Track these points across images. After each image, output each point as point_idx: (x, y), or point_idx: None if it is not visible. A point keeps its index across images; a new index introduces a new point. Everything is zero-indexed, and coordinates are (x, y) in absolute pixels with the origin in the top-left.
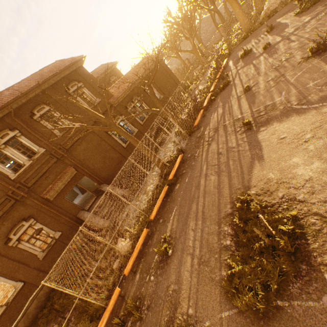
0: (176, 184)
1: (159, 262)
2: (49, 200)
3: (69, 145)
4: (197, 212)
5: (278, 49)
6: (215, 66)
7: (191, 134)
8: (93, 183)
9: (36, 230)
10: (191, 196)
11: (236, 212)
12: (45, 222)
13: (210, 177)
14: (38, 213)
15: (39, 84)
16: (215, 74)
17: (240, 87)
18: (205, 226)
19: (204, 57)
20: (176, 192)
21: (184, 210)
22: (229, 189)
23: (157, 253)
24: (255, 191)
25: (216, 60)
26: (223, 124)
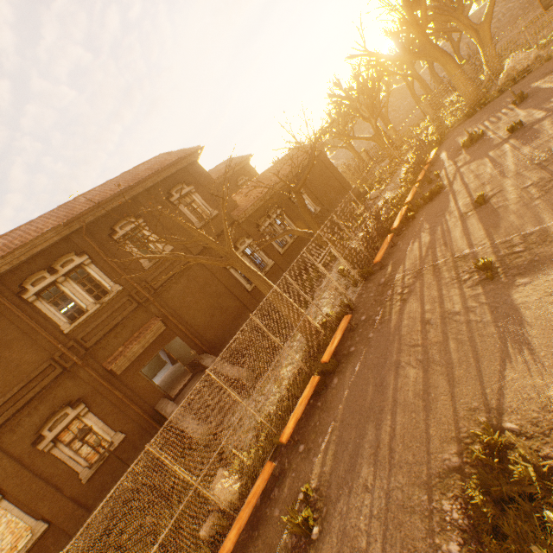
0: (335, 373)
1: (290, 551)
2: (114, 373)
3: (160, 282)
4: (379, 446)
5: (541, 131)
6: (415, 161)
7: (369, 277)
8: (189, 351)
9: (81, 430)
10: (365, 405)
11: (470, 468)
12: (102, 411)
13: (406, 370)
14: (93, 394)
15: (130, 187)
16: (414, 174)
17: (465, 197)
18: (395, 486)
19: (393, 147)
20: (335, 391)
21: (349, 434)
22: (450, 407)
23: (288, 528)
24: (516, 425)
25: (416, 150)
26: (432, 264)
